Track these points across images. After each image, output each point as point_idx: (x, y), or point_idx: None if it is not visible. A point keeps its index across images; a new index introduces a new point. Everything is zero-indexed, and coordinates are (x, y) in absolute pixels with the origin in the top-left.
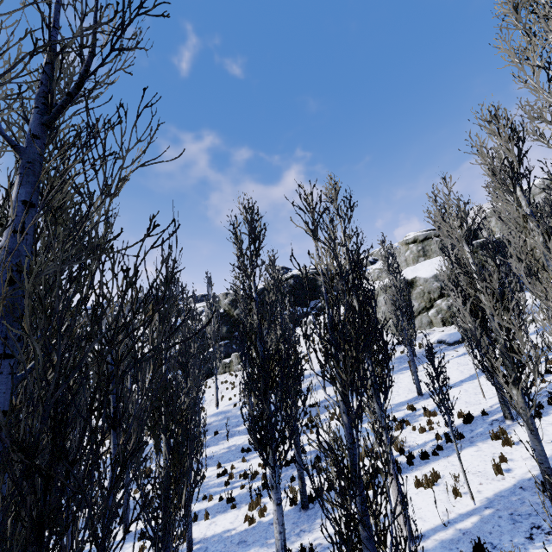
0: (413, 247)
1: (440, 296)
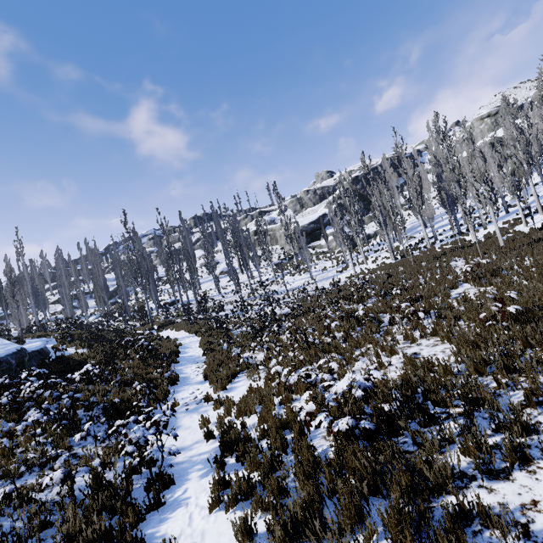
0: (488, 121)
1: None
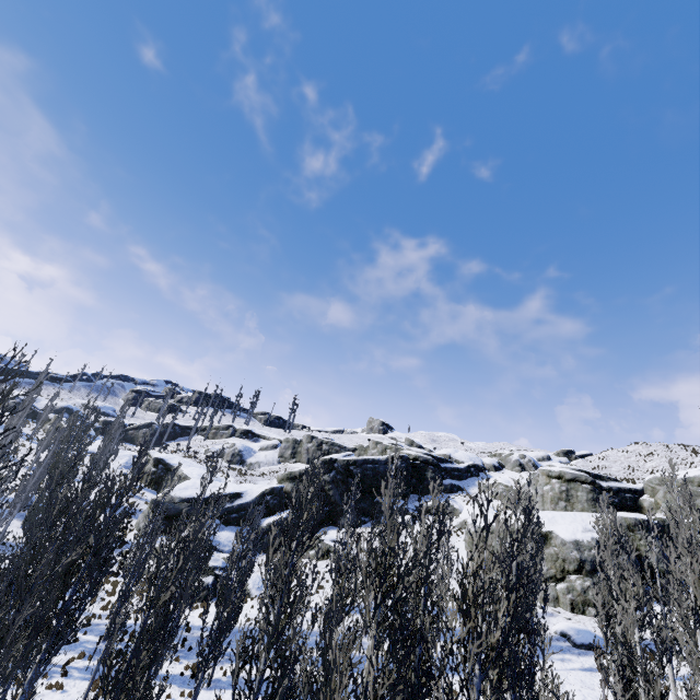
0: (556, 484)
1: (576, 570)
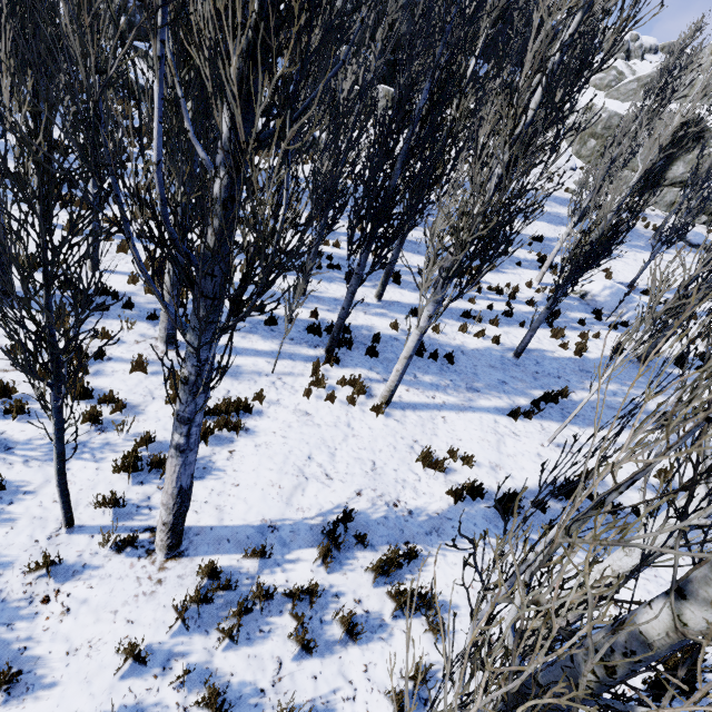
0: None
1: None
